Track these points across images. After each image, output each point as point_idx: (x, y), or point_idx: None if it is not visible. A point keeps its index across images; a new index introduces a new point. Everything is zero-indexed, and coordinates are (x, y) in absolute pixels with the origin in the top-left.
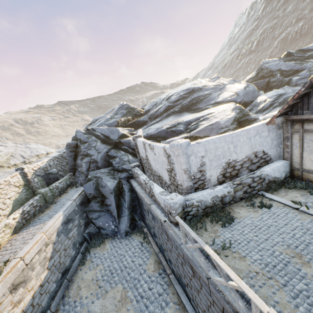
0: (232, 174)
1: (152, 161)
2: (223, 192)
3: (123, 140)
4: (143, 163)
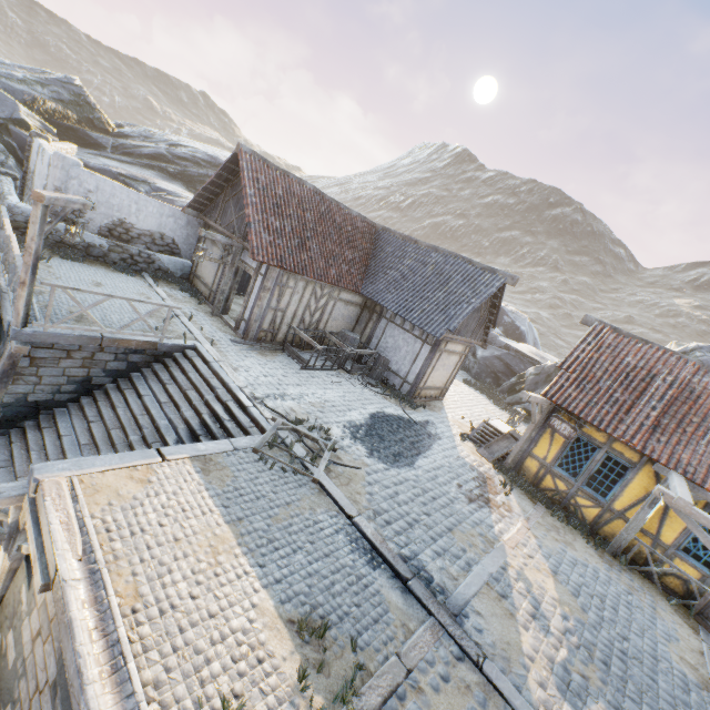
0: (123, 238)
1: (38, 175)
2: (94, 241)
3: (18, 129)
4: (28, 180)
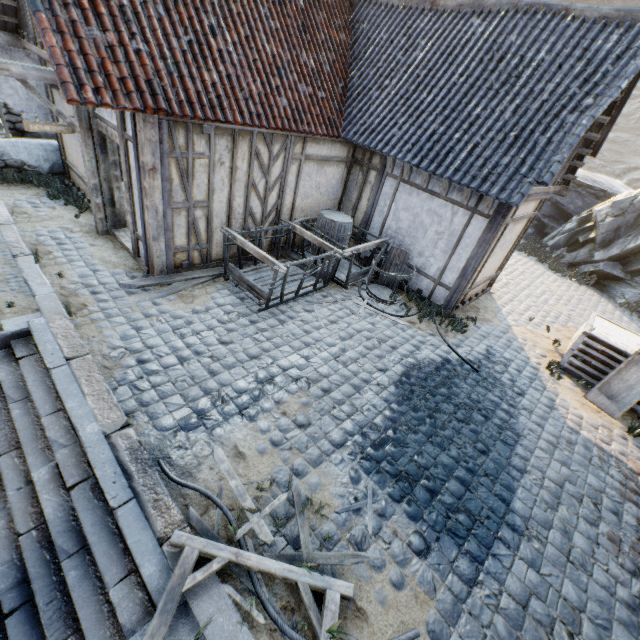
0: None
1: None
2: None
3: None
4: None
